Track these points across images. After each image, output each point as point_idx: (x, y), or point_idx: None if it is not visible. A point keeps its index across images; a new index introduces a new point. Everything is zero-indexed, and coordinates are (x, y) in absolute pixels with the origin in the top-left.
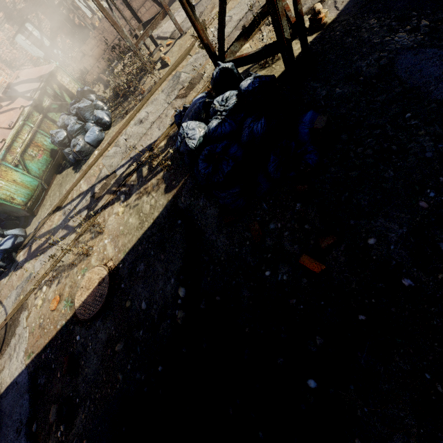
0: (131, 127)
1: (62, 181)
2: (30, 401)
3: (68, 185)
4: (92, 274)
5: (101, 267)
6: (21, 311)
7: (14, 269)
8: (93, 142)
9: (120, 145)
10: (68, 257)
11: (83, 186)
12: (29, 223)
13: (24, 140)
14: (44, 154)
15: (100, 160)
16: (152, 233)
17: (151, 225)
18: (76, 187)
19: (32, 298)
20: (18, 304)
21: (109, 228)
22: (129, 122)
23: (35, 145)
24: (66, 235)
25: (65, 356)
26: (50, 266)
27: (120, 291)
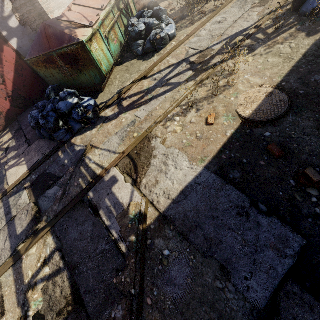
0: (209, 26)
1: (127, 68)
2: (237, 189)
3: (146, 65)
4: (249, 94)
5: (259, 88)
6: (148, 140)
7: (104, 122)
8: (171, 35)
9: (203, 35)
10: (196, 95)
11: (172, 60)
12: (94, 97)
13: (110, 23)
14: (117, 42)
15: (182, 46)
16: (309, 60)
17: (302, 57)
18: (162, 62)
19: (161, 129)
20: (137, 138)
21: (242, 69)
22: (205, 23)
23: (114, 32)
24: (173, 88)
25: (257, 151)
26: (171, 105)
27: (301, 96)
